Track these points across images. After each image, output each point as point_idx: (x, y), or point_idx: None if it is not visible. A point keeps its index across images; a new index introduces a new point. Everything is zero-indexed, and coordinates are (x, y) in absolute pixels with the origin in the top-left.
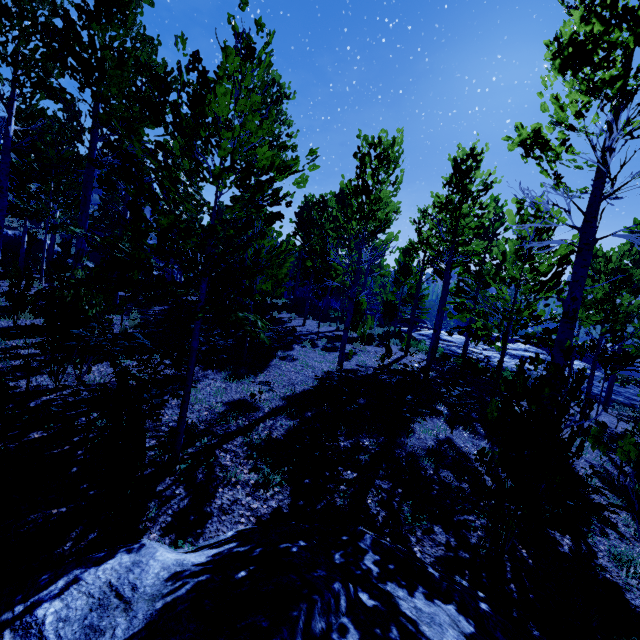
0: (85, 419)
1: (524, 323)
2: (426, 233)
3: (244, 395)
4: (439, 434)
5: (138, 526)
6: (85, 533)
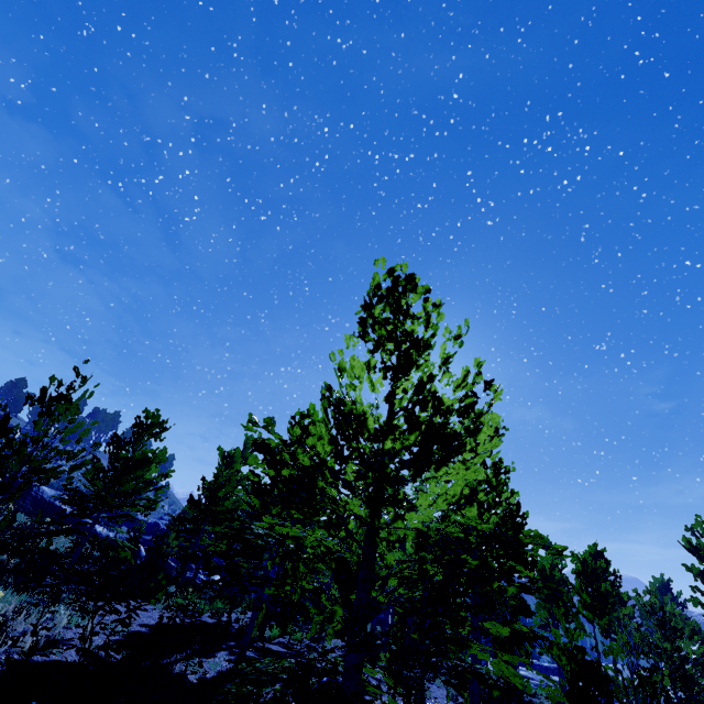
0: None
1: None
2: None
3: None
4: None
5: None
6: None
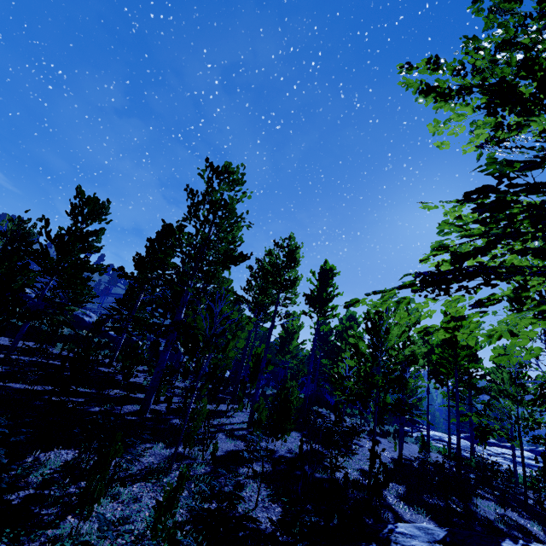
0: (329, 464)
1: (531, 427)
2: (435, 357)
3: (360, 466)
4: (496, 510)
5: (384, 519)
6: (368, 517)
